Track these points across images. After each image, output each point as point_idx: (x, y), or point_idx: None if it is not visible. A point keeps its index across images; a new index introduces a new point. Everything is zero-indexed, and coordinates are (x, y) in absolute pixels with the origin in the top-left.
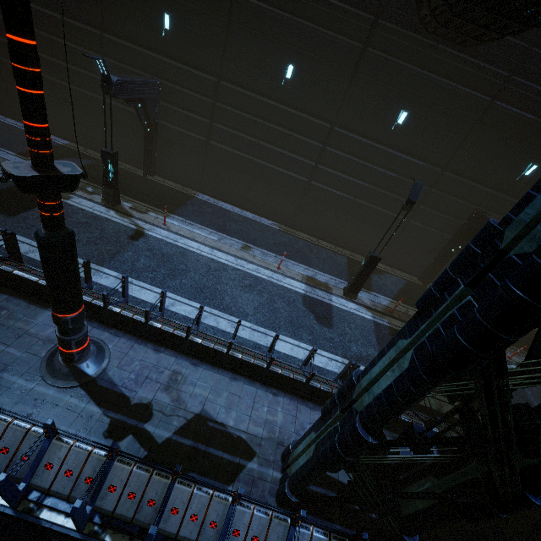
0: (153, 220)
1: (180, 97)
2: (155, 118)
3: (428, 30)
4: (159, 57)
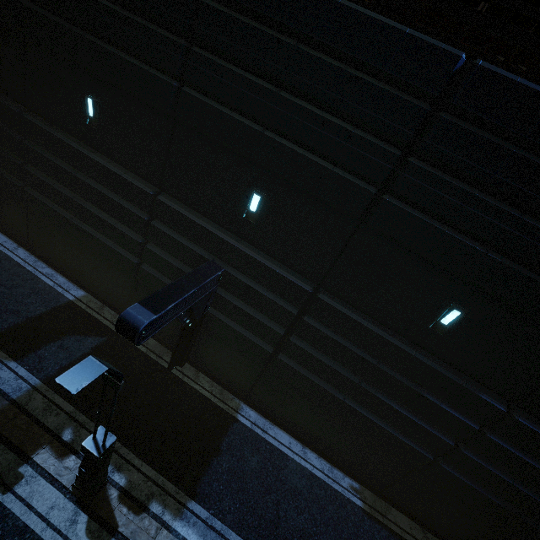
0: (152, 538)
1: (248, 293)
2: (204, 311)
3: None
4: (230, 241)
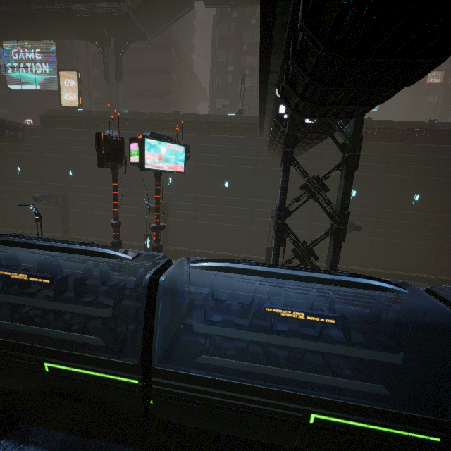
0: None
1: None
2: None
3: (0, 141)
4: None
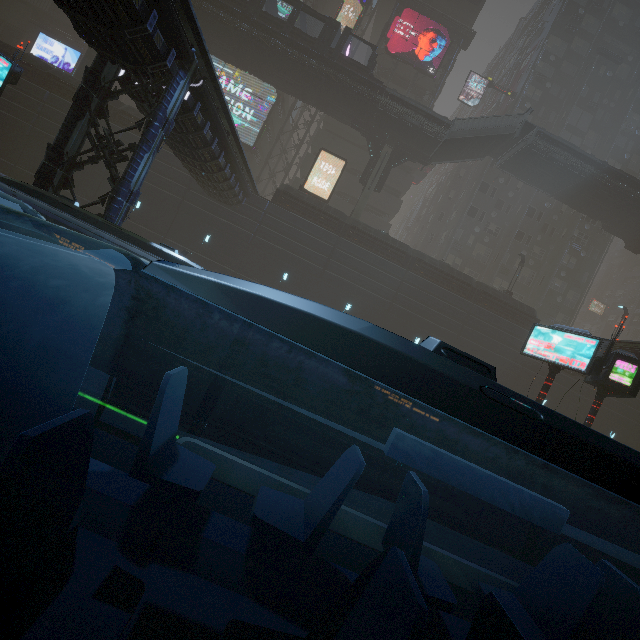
0: None
1: None
2: None
3: (208, 195)
4: None
